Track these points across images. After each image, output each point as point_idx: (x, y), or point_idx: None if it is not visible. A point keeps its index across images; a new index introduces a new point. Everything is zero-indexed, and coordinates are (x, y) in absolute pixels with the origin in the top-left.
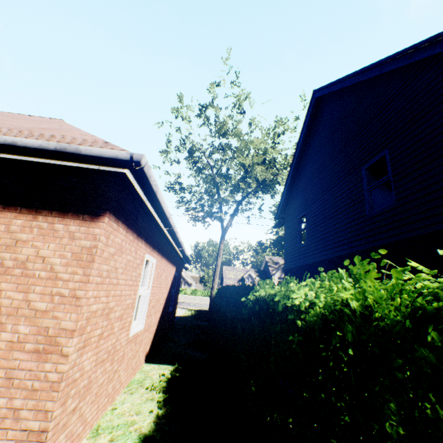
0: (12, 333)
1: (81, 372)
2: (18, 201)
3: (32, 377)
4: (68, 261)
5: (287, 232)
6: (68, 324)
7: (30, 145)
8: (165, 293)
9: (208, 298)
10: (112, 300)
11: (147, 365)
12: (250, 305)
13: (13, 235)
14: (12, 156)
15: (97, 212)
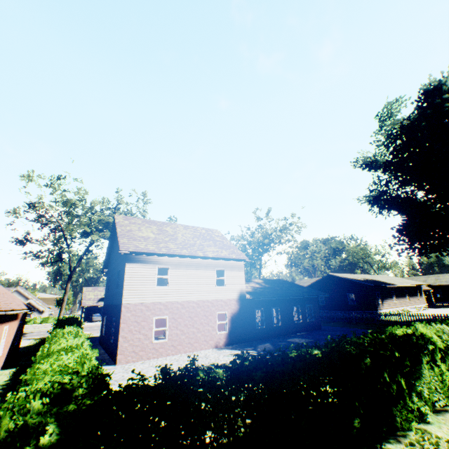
0: None
1: None
2: None
3: None
4: None
5: (107, 282)
6: None
7: None
8: (13, 337)
9: None
10: None
11: (2, 370)
12: None
13: None
14: None
15: None
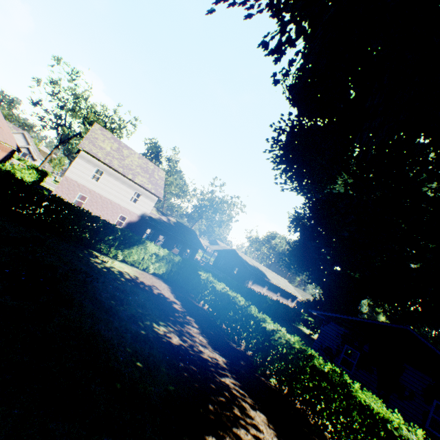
0: None
1: None
2: None
3: None
4: None
5: None
6: None
7: None
8: (2, 158)
9: None
10: None
11: None
12: None
13: None
14: None
15: None
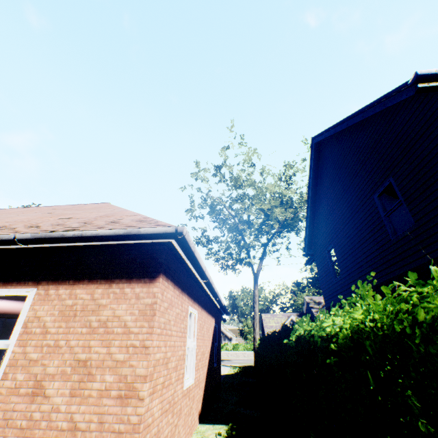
0: (100, 383)
1: (152, 418)
2: (98, 275)
3: (118, 421)
4: (137, 317)
5: (319, 267)
6: (141, 371)
7: (108, 234)
8: (208, 346)
9: (252, 352)
10: (168, 350)
11: (201, 425)
12: (292, 344)
13: (96, 302)
14: (93, 243)
15: (154, 275)
